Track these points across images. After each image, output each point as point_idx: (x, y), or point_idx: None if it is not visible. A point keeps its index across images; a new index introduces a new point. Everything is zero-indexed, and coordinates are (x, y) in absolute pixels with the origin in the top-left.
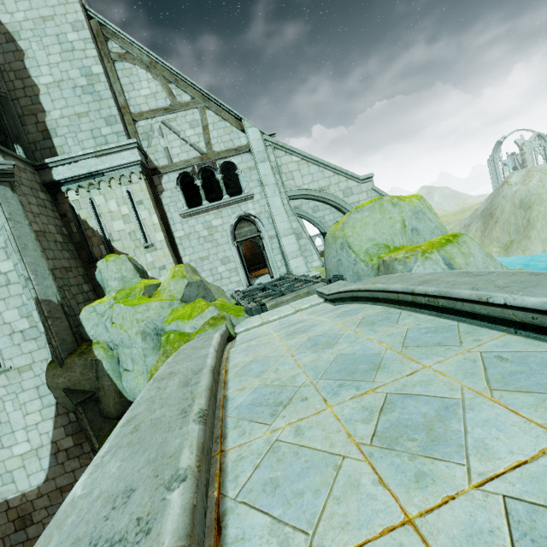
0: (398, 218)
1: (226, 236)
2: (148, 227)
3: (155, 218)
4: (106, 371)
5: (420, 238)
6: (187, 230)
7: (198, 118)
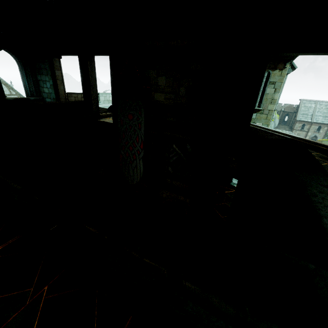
0: None
1: None
2: None
3: None
4: None
5: None
6: None
7: None
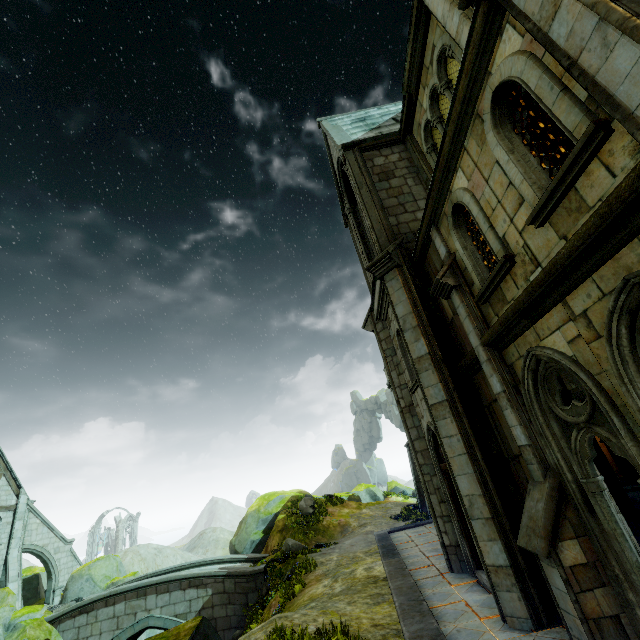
0: (116, 564)
1: None
2: None
3: None
4: None
5: (121, 575)
6: None
7: None
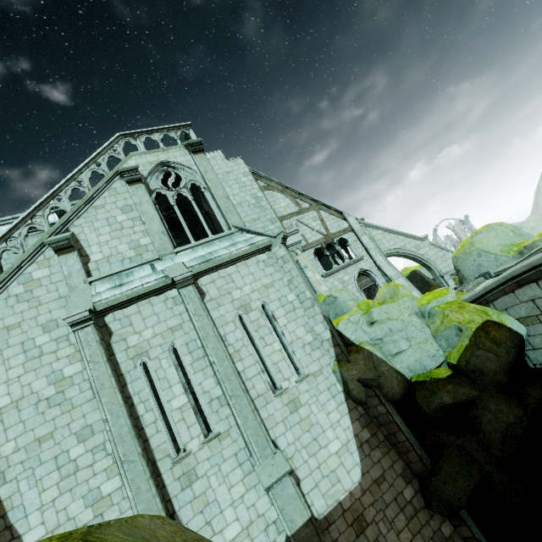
0: (508, 230)
1: (355, 286)
2: (314, 283)
3: (317, 276)
4: (381, 359)
5: (527, 238)
6: (329, 286)
7: (316, 215)
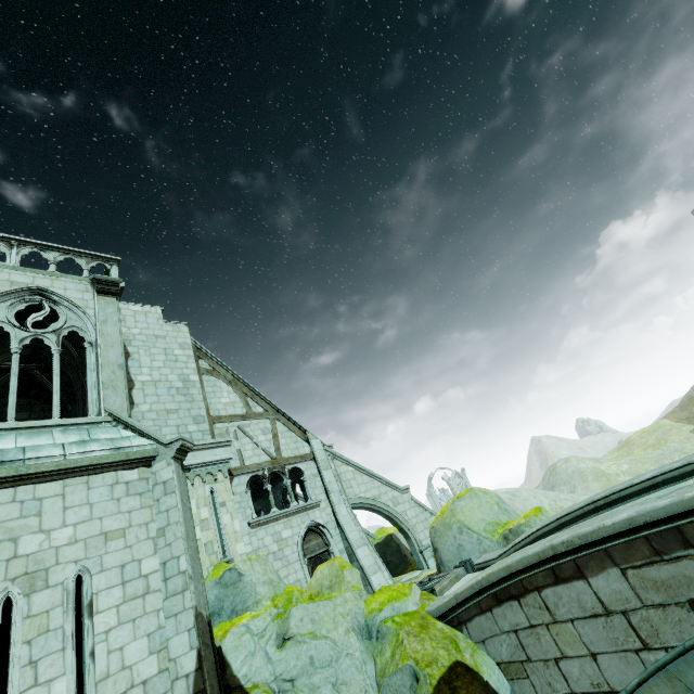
0: (492, 501)
1: (297, 551)
2: (228, 536)
3: (238, 523)
4: None
5: (513, 516)
6: (255, 543)
7: (269, 426)
